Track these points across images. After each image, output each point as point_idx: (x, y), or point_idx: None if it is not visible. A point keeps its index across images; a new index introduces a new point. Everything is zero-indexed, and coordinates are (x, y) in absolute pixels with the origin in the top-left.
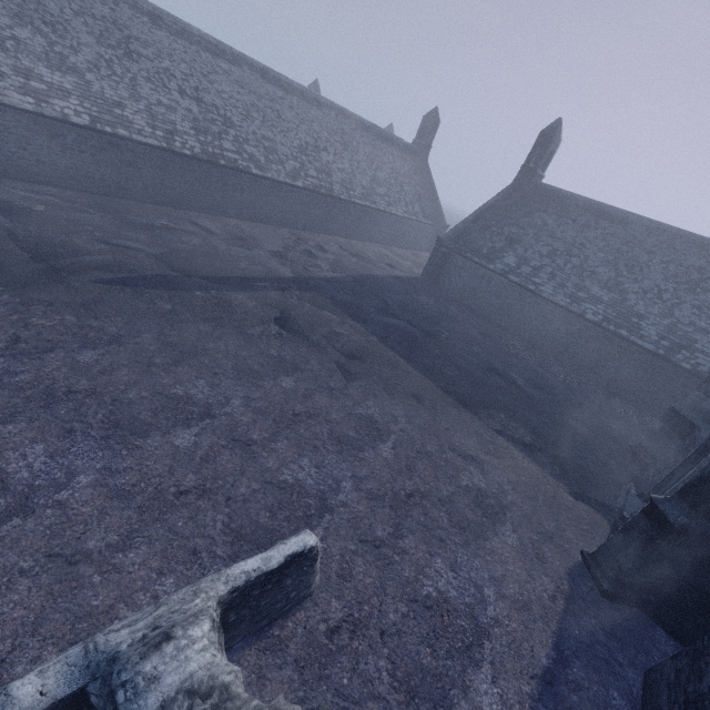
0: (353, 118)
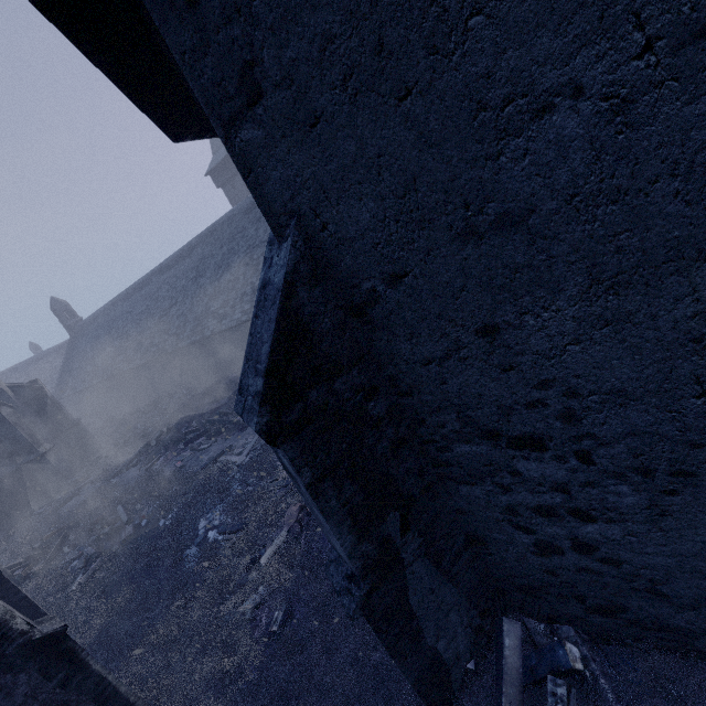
0: (1, 375)
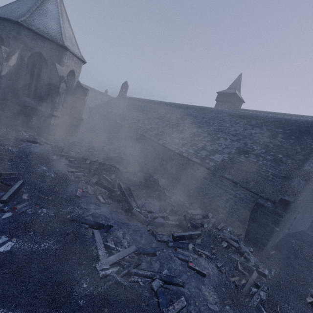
0: (90, 88)
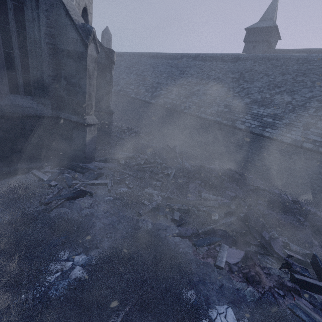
0: None
